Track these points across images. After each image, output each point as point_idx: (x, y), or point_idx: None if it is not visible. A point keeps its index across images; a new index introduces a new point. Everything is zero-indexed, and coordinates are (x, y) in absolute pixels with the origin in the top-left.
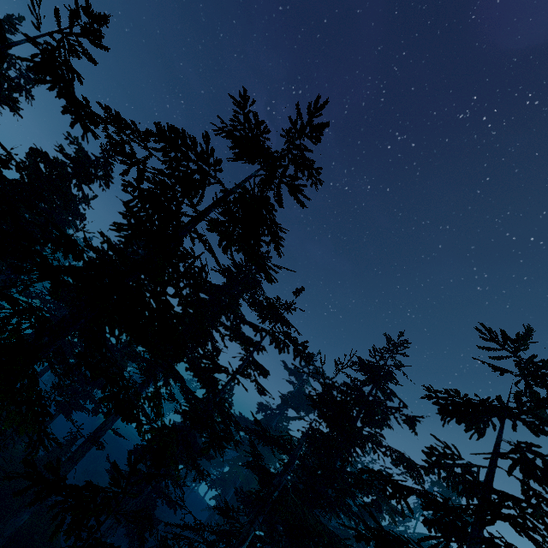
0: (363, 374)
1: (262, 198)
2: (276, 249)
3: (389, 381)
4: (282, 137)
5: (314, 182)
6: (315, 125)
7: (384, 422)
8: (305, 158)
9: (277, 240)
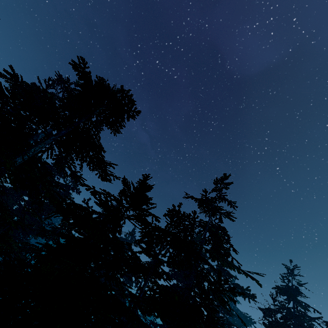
0: (283, 295)
1: (220, 228)
2: (234, 250)
3: (297, 294)
4: (212, 191)
5: (233, 207)
6: (226, 183)
7: (310, 327)
8: (227, 199)
9: (229, 242)
